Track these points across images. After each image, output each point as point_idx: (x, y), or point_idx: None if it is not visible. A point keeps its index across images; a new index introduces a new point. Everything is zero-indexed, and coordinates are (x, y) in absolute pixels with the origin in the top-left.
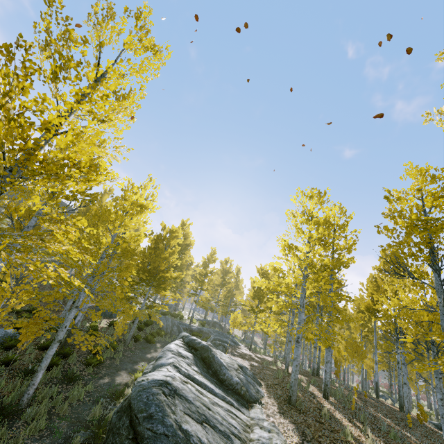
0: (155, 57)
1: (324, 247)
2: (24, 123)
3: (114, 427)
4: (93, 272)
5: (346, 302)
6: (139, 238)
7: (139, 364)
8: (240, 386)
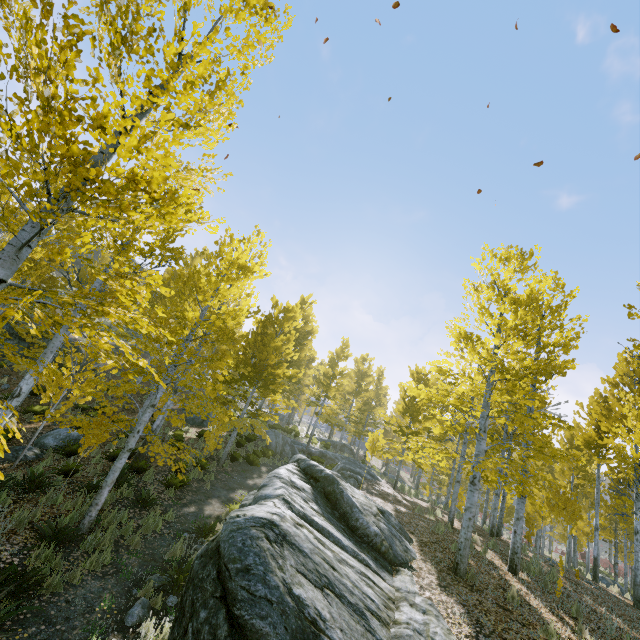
0: (267, 23)
1: (523, 341)
2: (65, 111)
3: (195, 576)
4: (175, 359)
5: (552, 430)
6: (238, 314)
7: (236, 492)
8: (380, 540)
